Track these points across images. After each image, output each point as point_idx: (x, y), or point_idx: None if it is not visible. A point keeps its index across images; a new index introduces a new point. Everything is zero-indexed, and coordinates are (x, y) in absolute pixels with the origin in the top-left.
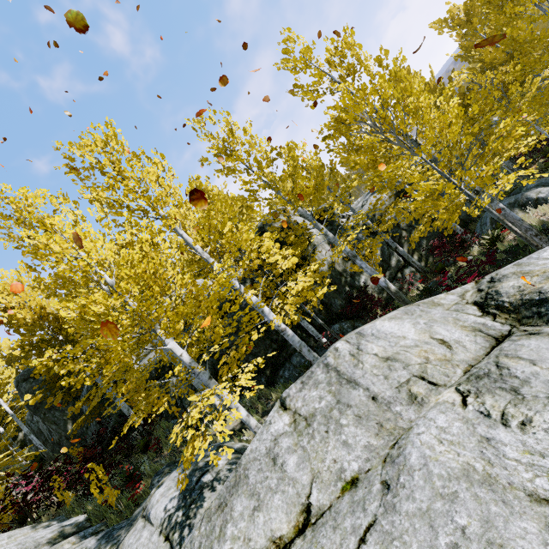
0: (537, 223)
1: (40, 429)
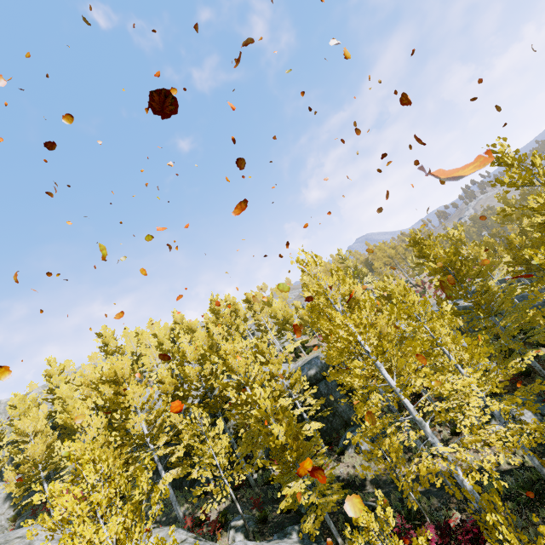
0: (334, 473)
1: None
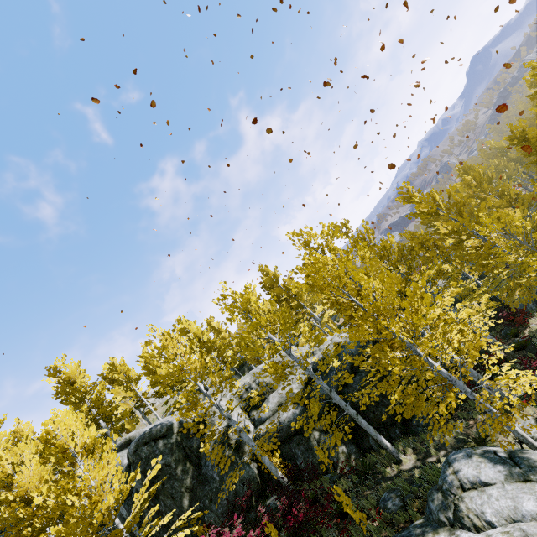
0: None
1: None
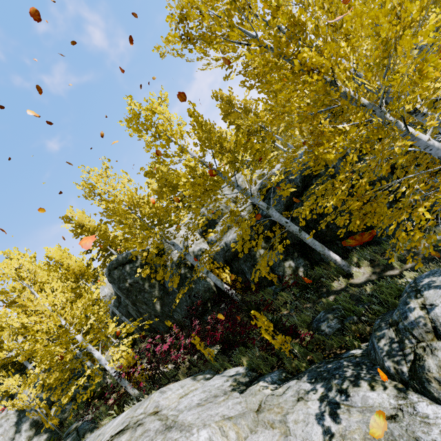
0: None
1: (128, 312)
